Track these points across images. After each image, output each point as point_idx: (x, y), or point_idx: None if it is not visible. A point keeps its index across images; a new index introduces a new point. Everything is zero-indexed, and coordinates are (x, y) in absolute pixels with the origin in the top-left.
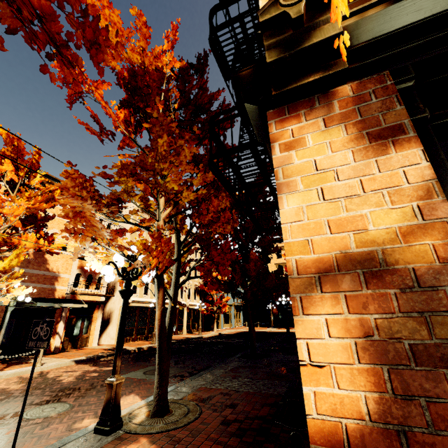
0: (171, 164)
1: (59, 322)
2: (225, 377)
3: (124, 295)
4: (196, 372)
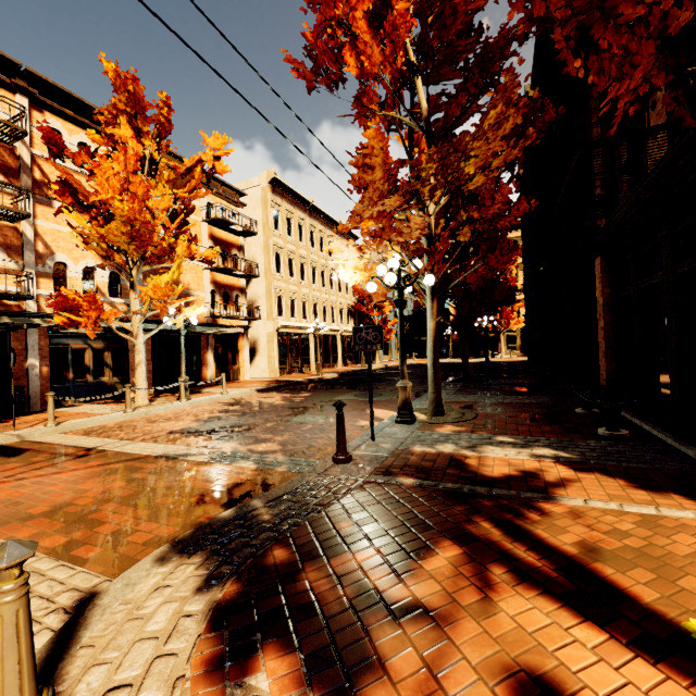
0: (485, 141)
1: (206, 351)
2: (460, 395)
3: (400, 305)
4: (415, 395)
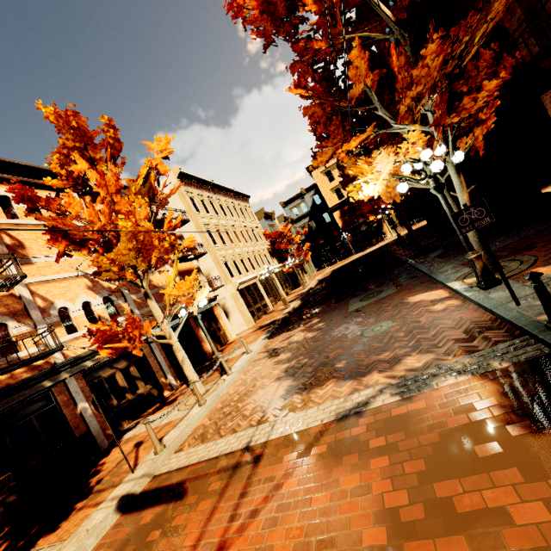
0: (500, 0)
1: (198, 330)
2: (456, 258)
3: (441, 189)
4: (408, 277)
